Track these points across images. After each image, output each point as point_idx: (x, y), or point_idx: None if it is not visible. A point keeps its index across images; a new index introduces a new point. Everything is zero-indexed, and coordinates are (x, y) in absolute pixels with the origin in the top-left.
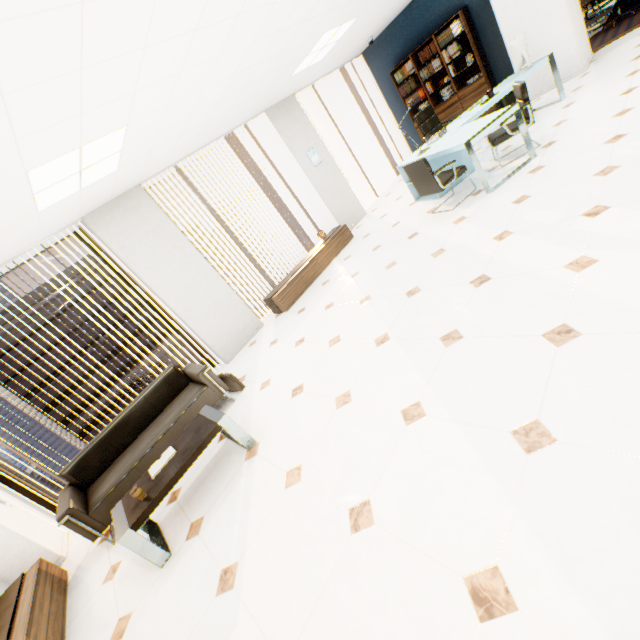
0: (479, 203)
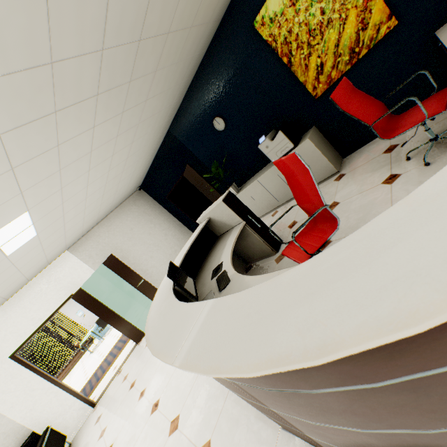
0: (89, 357)
